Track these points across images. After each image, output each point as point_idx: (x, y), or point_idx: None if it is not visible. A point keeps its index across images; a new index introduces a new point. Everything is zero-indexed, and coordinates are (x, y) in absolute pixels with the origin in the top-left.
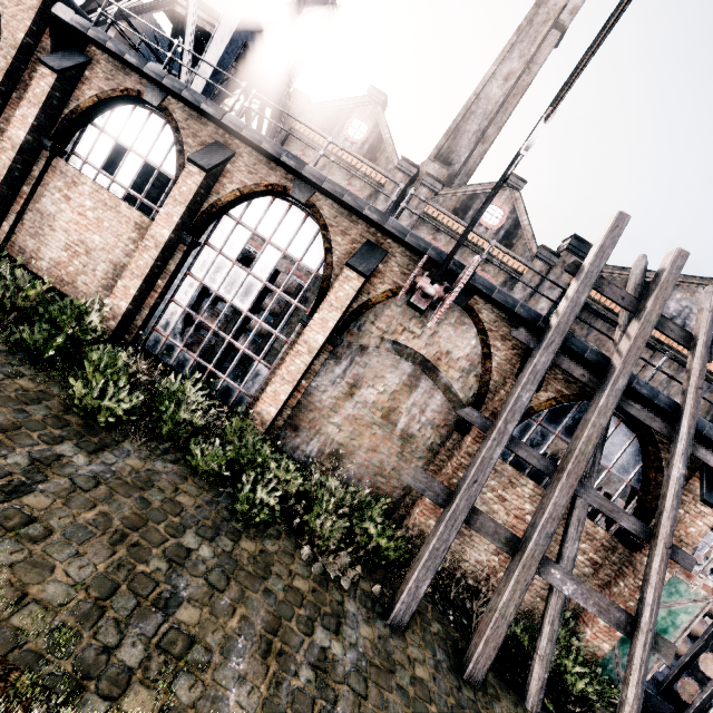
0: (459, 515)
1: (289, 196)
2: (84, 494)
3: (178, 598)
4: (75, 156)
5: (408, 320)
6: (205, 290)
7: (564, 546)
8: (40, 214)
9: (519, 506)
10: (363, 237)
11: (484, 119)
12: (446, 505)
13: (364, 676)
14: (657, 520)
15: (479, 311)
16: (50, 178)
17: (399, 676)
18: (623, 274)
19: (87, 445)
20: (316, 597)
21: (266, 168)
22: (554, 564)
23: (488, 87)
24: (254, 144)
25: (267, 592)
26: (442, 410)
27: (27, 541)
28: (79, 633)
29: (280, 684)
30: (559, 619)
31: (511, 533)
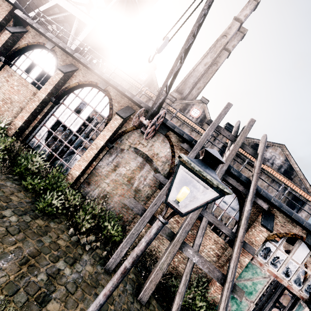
0: (146, 219)
1: (98, 87)
2: None
3: None
4: (14, 65)
5: (141, 139)
6: (59, 122)
7: (195, 239)
8: None
9: None
10: (126, 104)
11: (196, 78)
12: (142, 215)
13: (77, 285)
14: (238, 230)
15: (171, 137)
16: (2, 73)
17: (98, 290)
18: (247, 140)
19: None
20: (67, 249)
21: (90, 75)
22: (189, 247)
23: (198, 67)
24: (85, 65)
25: (40, 241)
26: (153, 179)
27: None
28: None
29: (23, 277)
30: (190, 274)
31: (171, 230)
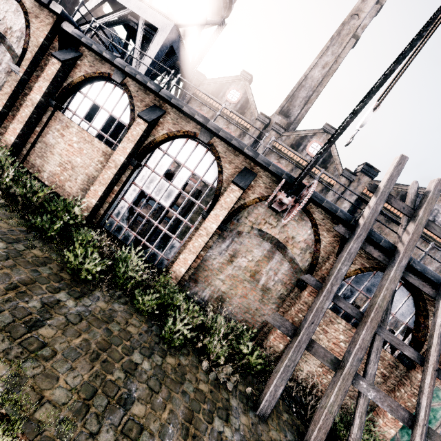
0: (302, 344)
1: (197, 138)
2: (73, 326)
3: (132, 398)
4: (68, 110)
5: (268, 216)
6: (142, 193)
7: (368, 366)
8: (45, 144)
9: (336, 336)
10: (242, 165)
11: (309, 90)
12: (293, 337)
13: None
14: (428, 351)
15: (313, 212)
16: (53, 123)
17: None
18: (396, 187)
19: (74, 293)
20: (213, 396)
21: (184, 121)
22: (362, 378)
23: (312, 71)
24: (178, 107)
25: (184, 393)
26: (288, 273)
27: (42, 360)
28: (75, 423)
29: None
30: (365, 415)
31: (335, 356)
